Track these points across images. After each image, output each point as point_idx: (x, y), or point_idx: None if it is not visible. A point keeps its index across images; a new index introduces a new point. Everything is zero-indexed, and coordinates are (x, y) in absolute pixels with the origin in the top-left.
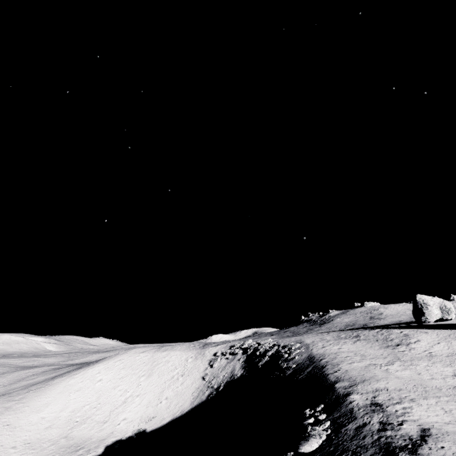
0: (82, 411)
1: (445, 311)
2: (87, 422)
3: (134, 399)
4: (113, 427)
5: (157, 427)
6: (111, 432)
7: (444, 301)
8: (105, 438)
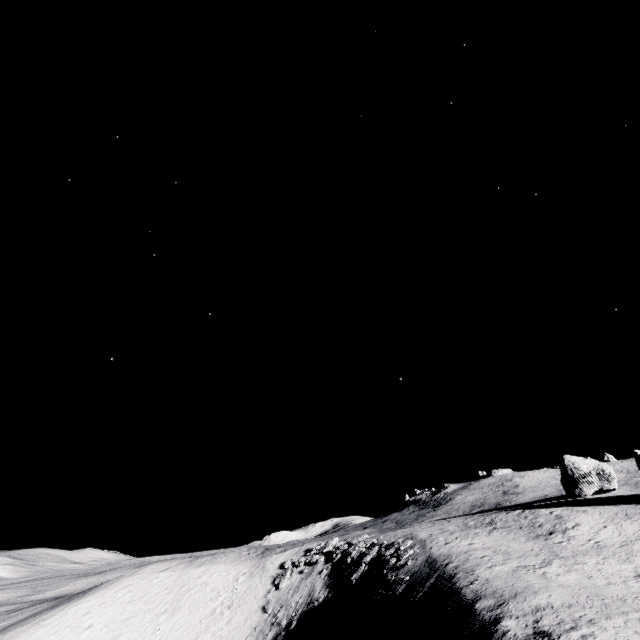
0: None
1: (604, 478)
2: None
3: None
4: None
5: None
6: None
7: (601, 463)
8: None
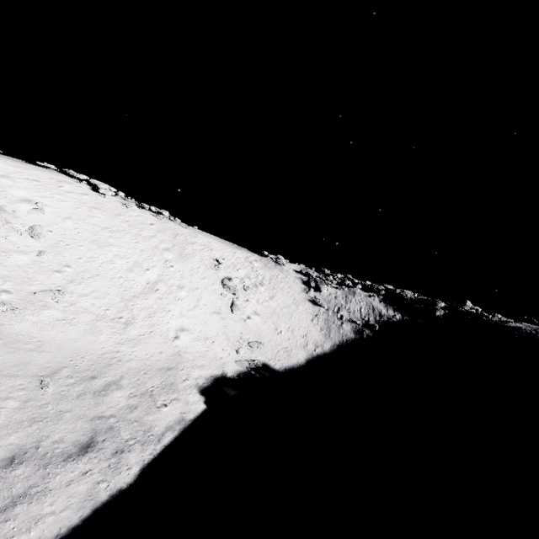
0: (5, 264)
1: None
2: (55, 307)
3: (174, 291)
4: (168, 343)
5: (295, 365)
6: (175, 355)
7: None
8: (173, 367)
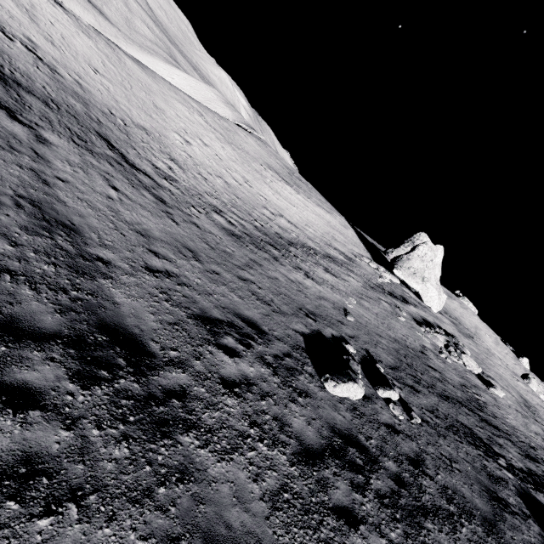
0: None
1: None
2: None
3: None
4: None
5: None
6: None
7: None
8: None
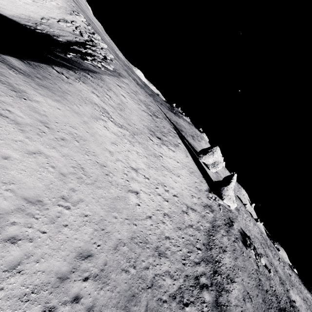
0: None
1: (214, 165)
2: None
3: None
4: None
5: None
6: None
7: (222, 163)
8: None
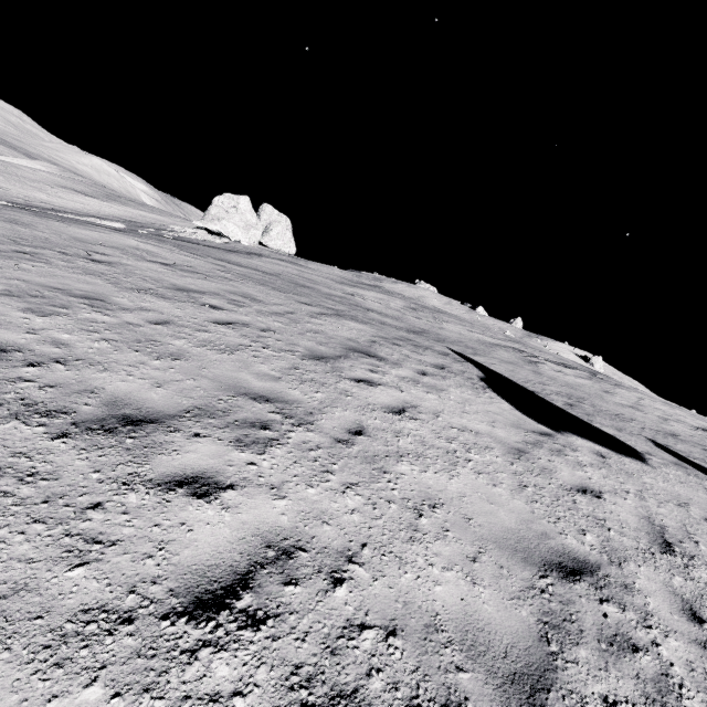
0: None
1: (265, 232)
2: None
3: None
4: None
5: None
6: None
7: (280, 222)
8: None
